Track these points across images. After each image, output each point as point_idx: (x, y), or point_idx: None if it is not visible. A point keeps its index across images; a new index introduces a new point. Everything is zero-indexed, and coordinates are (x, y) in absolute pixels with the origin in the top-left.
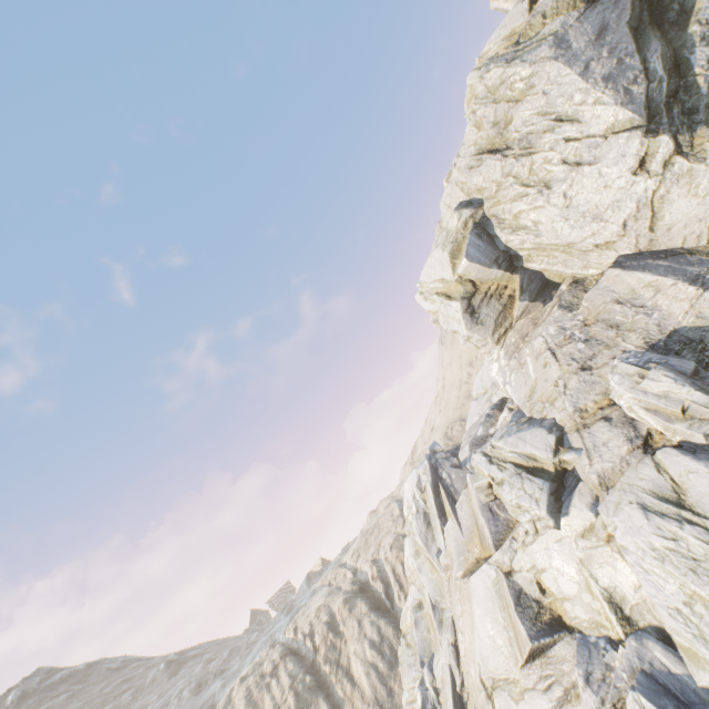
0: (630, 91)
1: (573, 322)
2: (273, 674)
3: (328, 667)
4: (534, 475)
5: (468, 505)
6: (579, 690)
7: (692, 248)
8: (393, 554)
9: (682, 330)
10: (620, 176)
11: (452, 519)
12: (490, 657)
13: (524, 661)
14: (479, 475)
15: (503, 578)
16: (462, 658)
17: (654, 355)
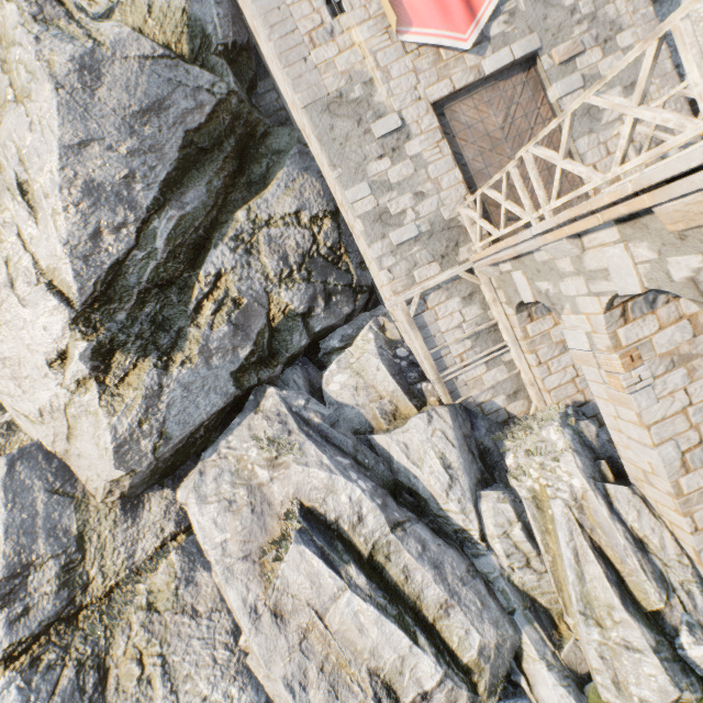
0: (102, 239)
1: None
2: None
3: None
4: None
5: None
6: None
7: (91, 496)
8: None
9: None
10: (40, 352)
11: None
12: None
13: None
14: None
15: None
16: None
17: None
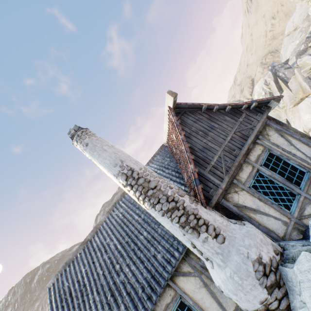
0: None
1: None
2: None
3: None
4: None
5: (295, 82)
6: None
7: None
8: None
9: None
10: None
11: (286, 89)
12: (308, 124)
13: None
14: (304, 66)
15: None
16: None
17: None
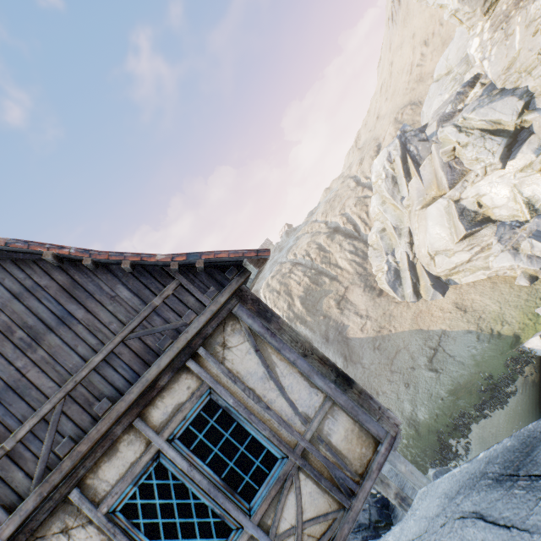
0: None
1: None
2: (290, 272)
3: (324, 265)
4: (495, 136)
5: (430, 167)
6: (492, 246)
7: None
8: (358, 209)
9: None
10: None
11: (416, 177)
12: (435, 243)
13: (458, 241)
14: (445, 144)
15: (452, 204)
16: (416, 247)
17: None
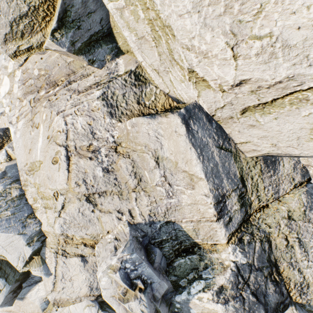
0: None
1: (106, 134)
2: None
3: None
4: None
5: None
6: None
7: (240, 151)
8: None
9: (178, 228)
10: None
11: None
12: None
13: None
14: None
15: None
16: None
17: (148, 269)
